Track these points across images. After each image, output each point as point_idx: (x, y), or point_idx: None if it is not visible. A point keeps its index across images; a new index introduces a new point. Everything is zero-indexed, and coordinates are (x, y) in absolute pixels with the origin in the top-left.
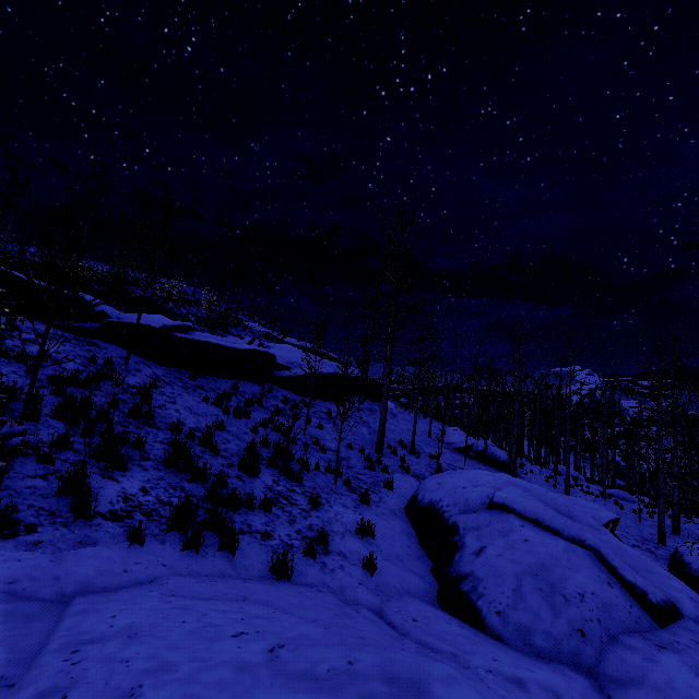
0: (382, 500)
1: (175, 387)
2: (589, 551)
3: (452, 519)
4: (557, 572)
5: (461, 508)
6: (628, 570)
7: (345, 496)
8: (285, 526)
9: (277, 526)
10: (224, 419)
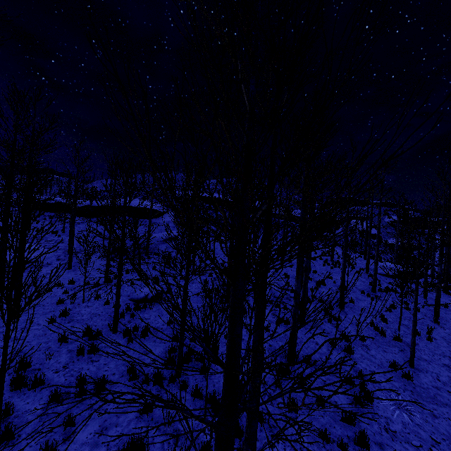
0: None
1: None
2: None
3: None
4: None
5: None
6: None
7: None
8: None
9: None
10: None
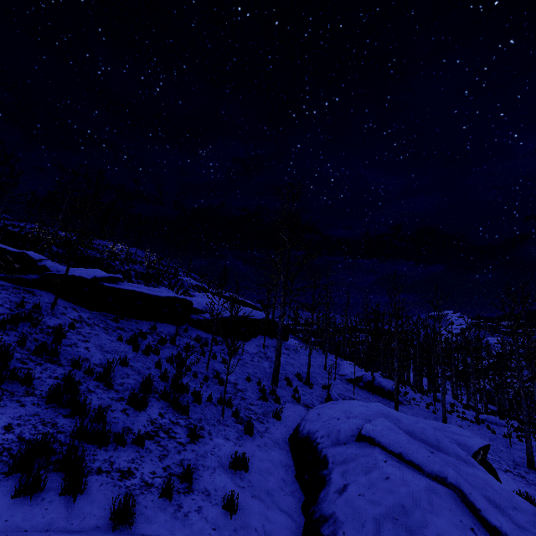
0: (268, 430)
1: (96, 328)
2: (451, 489)
3: (324, 451)
4: (417, 517)
5: (333, 440)
6: (492, 512)
7: (230, 427)
8: (153, 463)
9: (144, 463)
10: (132, 356)
